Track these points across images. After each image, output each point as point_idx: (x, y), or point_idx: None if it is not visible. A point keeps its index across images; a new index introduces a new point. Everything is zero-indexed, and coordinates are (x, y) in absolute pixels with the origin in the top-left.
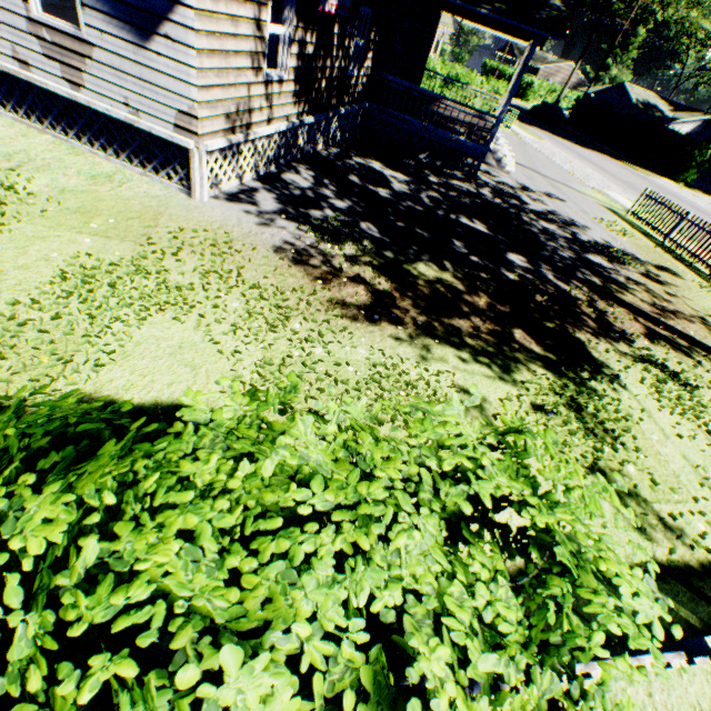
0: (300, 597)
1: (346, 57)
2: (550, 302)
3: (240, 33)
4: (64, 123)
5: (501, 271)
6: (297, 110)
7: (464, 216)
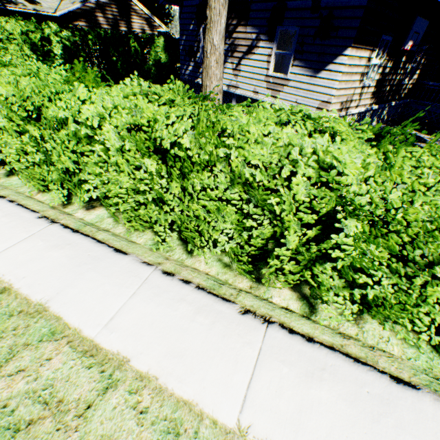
0: None
1: (403, 73)
2: None
3: (360, 65)
4: None
5: None
6: (370, 102)
7: None
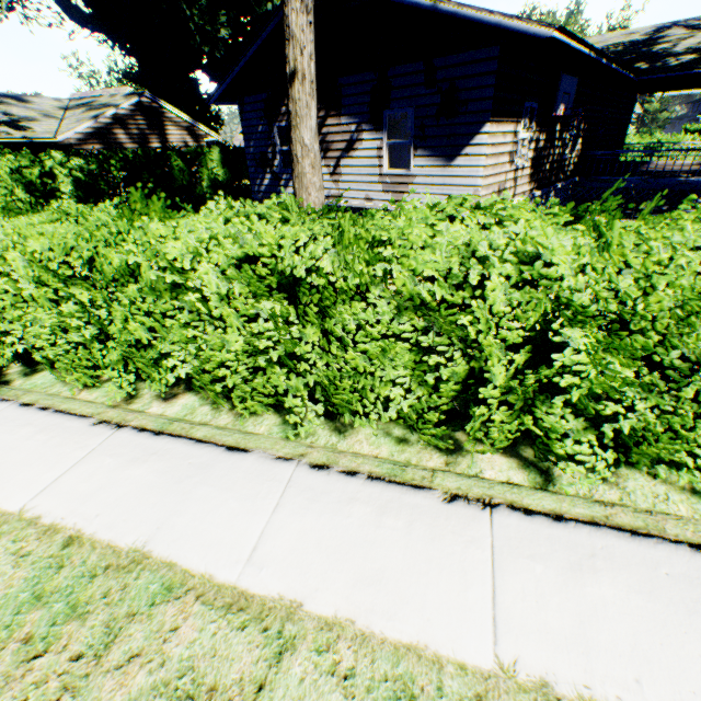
0: None
1: (562, 145)
2: None
3: (505, 142)
4: None
5: None
6: (529, 187)
7: None
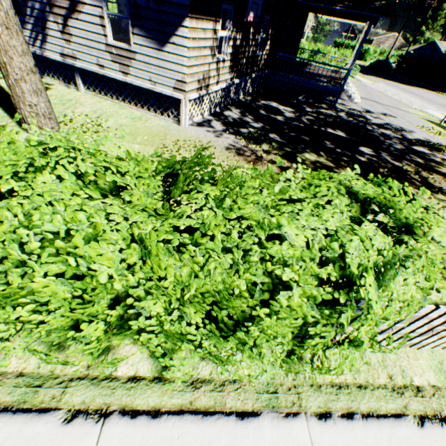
0: (300, 218)
1: (256, 45)
2: (389, 172)
3: (206, 38)
4: (117, 94)
5: (356, 156)
6: (230, 76)
7: (330, 128)
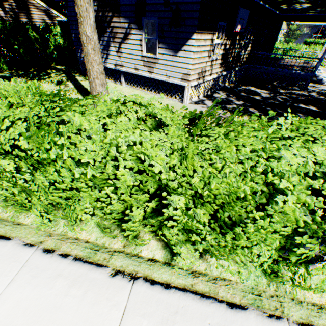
0: (291, 148)
1: (240, 47)
2: None
3: (206, 45)
4: (144, 85)
5: None
6: (220, 70)
7: (302, 104)
